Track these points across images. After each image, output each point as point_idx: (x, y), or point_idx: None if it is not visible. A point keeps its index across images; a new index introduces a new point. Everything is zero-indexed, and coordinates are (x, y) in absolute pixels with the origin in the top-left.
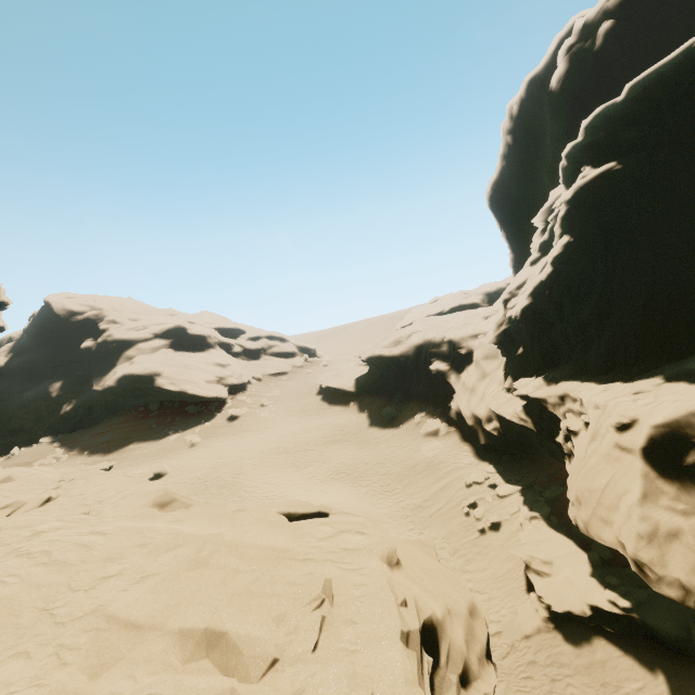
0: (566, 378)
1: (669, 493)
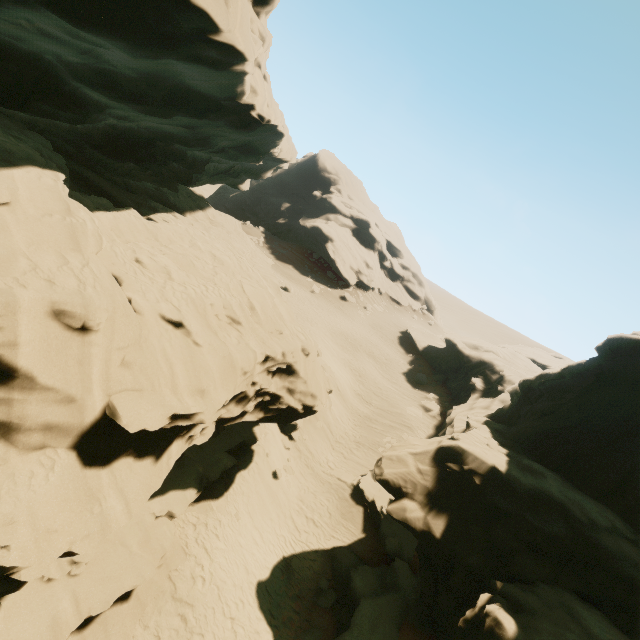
0: (492, 427)
1: (425, 462)
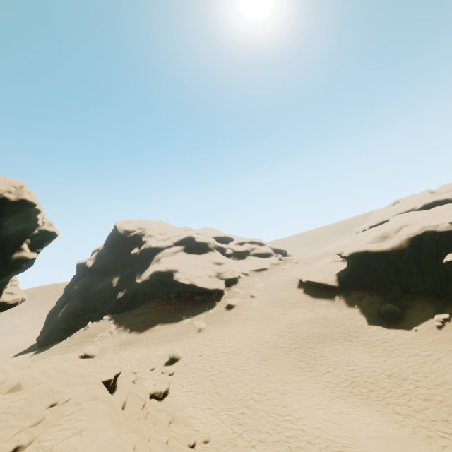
0: None
1: None
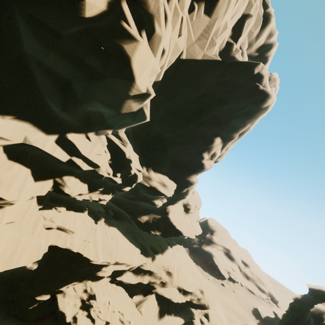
0: None
1: None
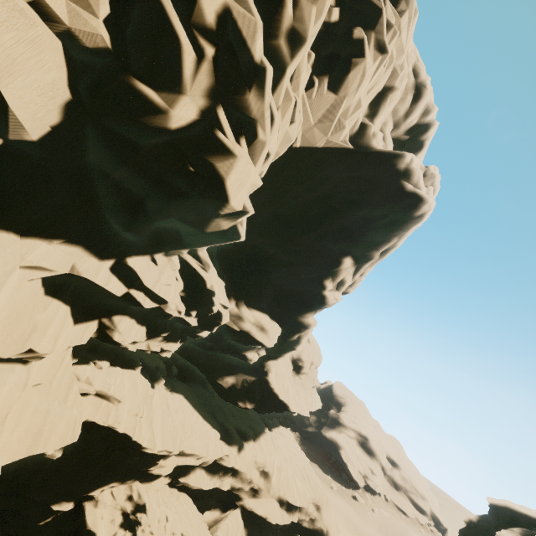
0: None
1: None
